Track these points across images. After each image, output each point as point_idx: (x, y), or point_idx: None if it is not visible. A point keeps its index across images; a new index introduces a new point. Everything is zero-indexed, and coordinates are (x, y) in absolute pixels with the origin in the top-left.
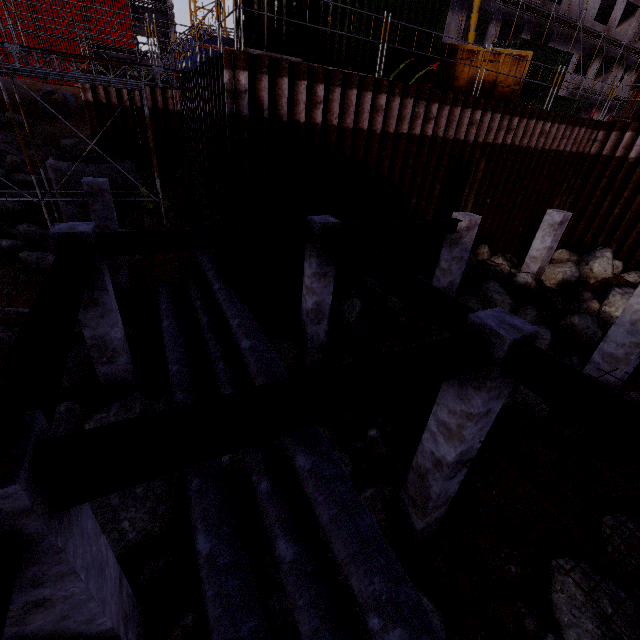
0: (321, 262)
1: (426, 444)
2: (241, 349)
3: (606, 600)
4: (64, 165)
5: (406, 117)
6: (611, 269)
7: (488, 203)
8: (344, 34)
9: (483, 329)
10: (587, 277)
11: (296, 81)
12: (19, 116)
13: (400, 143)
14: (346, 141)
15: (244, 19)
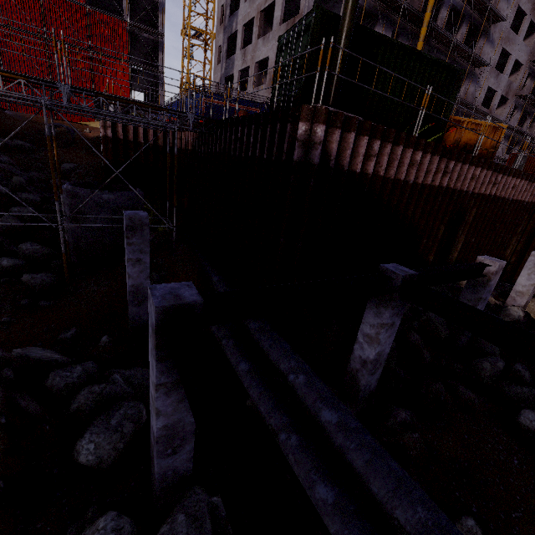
0: (393, 313)
1: None
2: (322, 421)
3: None
4: (81, 191)
5: (431, 171)
6: None
7: (472, 242)
8: (397, 100)
9: None
10: None
11: (358, 136)
12: (25, 143)
13: (423, 192)
14: (386, 189)
15: (304, 81)
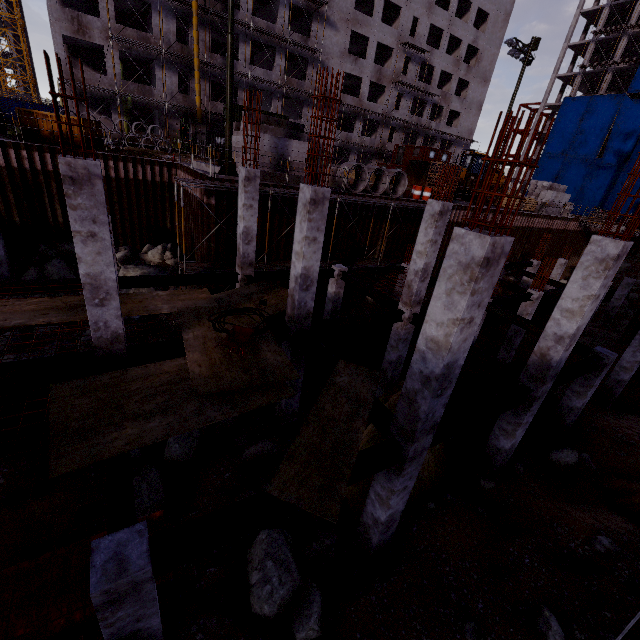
0: None
1: None
2: None
3: None
4: None
5: None
6: (159, 256)
7: None
8: None
9: None
10: (150, 262)
11: None
12: None
13: None
14: None
15: None
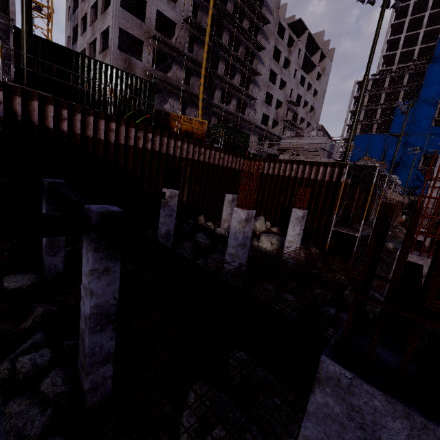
0: (52, 208)
1: (82, 309)
2: None
3: (207, 400)
4: None
5: (132, 137)
6: (265, 225)
7: (198, 191)
8: (83, 89)
9: (88, 211)
10: (255, 230)
11: (46, 105)
12: None
13: (130, 150)
14: (89, 144)
15: (15, 70)
